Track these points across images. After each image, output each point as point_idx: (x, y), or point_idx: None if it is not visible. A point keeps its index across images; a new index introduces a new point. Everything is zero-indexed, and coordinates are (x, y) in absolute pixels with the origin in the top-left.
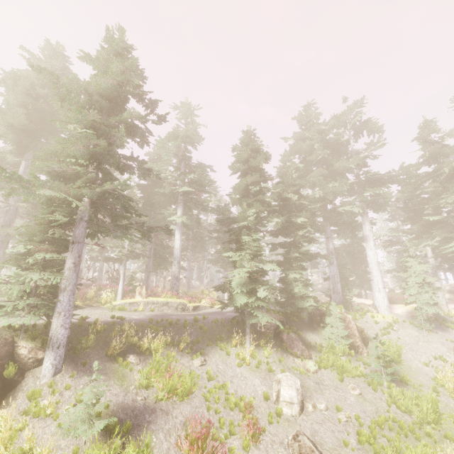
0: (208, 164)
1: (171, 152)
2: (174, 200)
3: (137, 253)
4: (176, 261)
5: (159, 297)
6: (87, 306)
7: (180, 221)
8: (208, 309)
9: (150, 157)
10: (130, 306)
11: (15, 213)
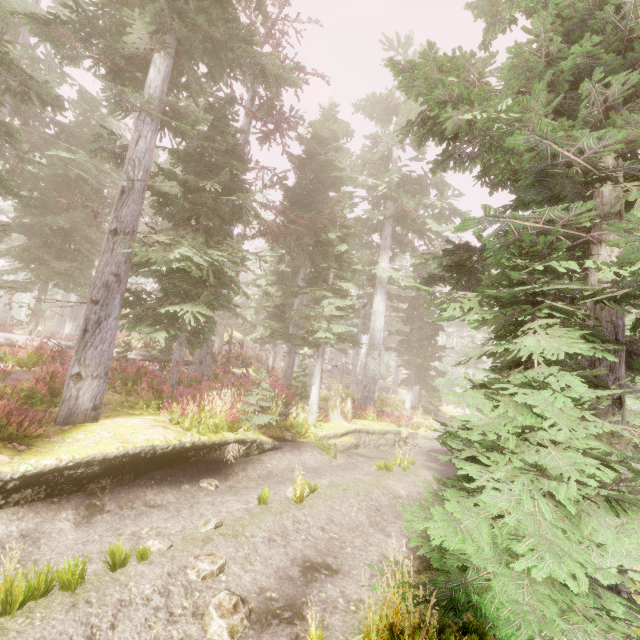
0: (442, 184)
1: (395, 139)
2: (365, 233)
3: (351, 337)
4: (376, 351)
5: (358, 417)
6: (279, 442)
7: (387, 279)
8: (418, 439)
9: (314, 130)
10: (341, 439)
11: (140, 202)
